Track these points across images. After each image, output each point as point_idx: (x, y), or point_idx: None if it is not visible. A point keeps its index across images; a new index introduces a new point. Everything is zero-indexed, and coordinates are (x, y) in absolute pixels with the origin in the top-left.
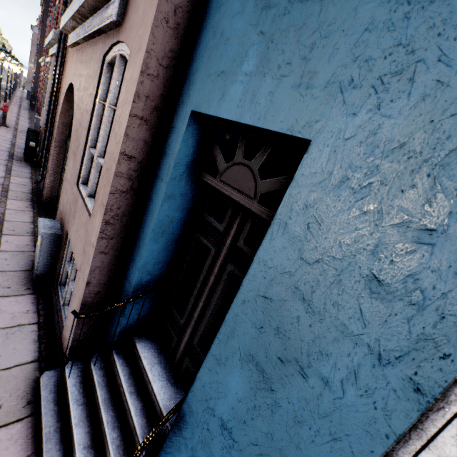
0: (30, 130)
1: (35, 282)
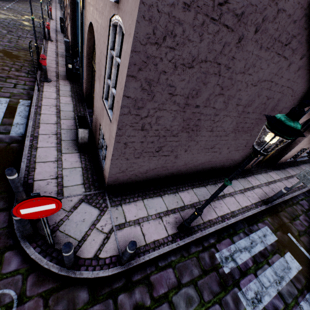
0: (60, 18)
1: None
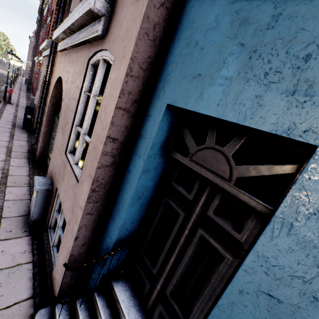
0: (28, 107)
1: (30, 226)
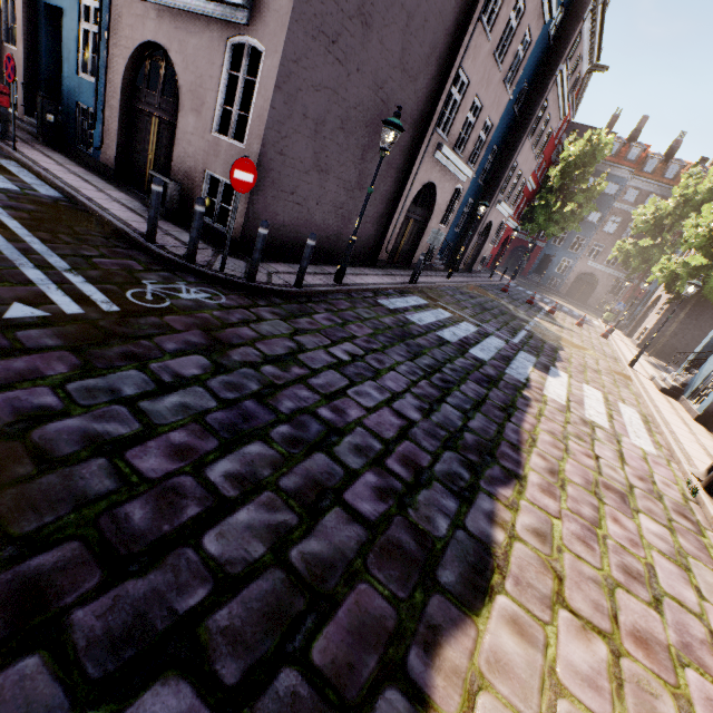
0: None
1: None
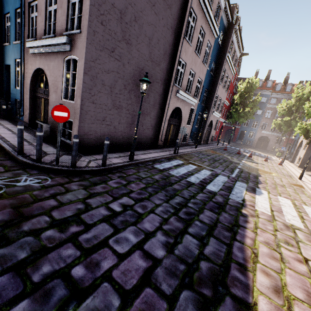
0: None
1: None
